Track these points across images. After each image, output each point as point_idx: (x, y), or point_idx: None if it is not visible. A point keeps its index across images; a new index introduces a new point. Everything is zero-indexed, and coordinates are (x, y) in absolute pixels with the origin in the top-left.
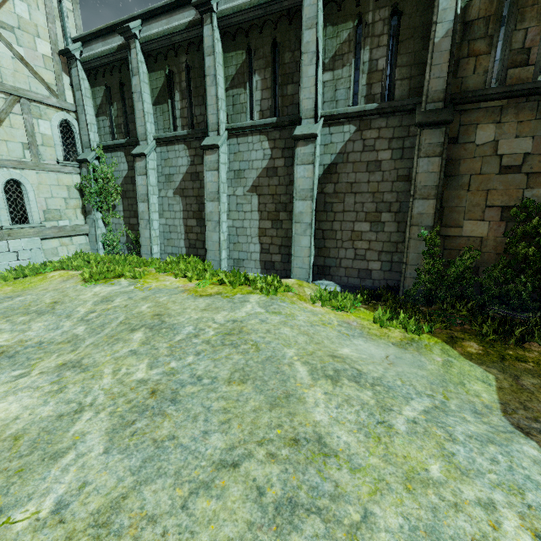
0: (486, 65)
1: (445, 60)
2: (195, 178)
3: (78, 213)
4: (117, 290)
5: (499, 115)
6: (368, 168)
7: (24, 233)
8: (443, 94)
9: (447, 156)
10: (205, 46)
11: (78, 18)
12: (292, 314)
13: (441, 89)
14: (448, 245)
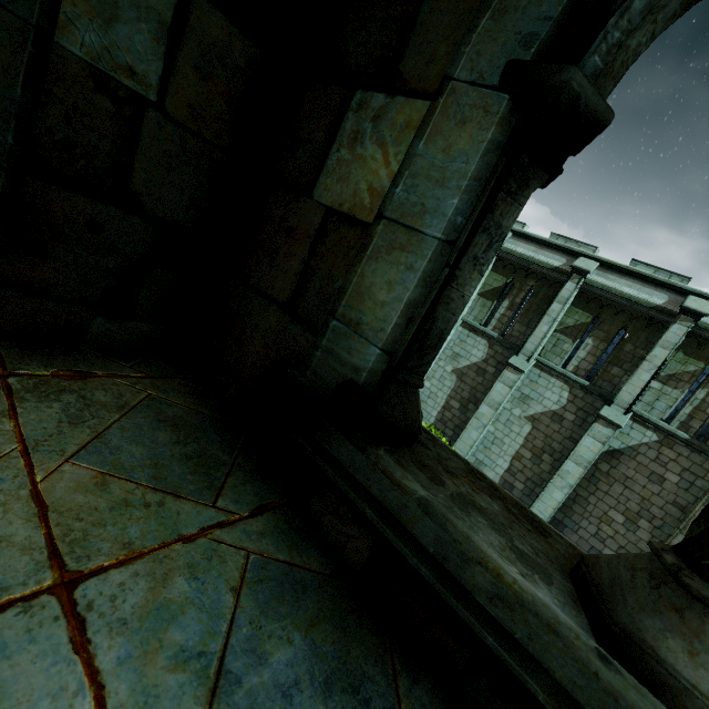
0: None
1: None
2: (481, 373)
3: None
4: None
5: None
6: (650, 477)
7: None
8: None
9: None
10: (560, 294)
11: None
12: None
13: None
14: None
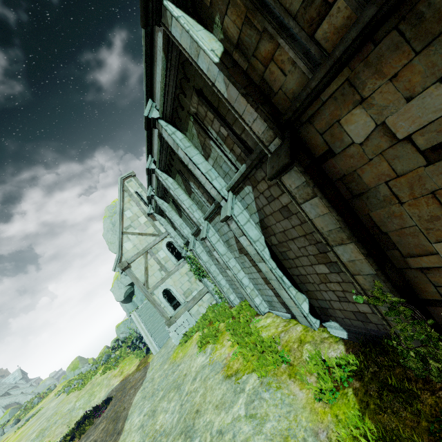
0: (288, 56)
1: (244, 103)
2: None
3: (198, 283)
4: (203, 362)
5: (353, 92)
6: (283, 215)
7: (180, 312)
8: (270, 130)
9: (338, 174)
10: (165, 186)
11: (145, 190)
12: (264, 417)
13: (265, 127)
14: (437, 281)
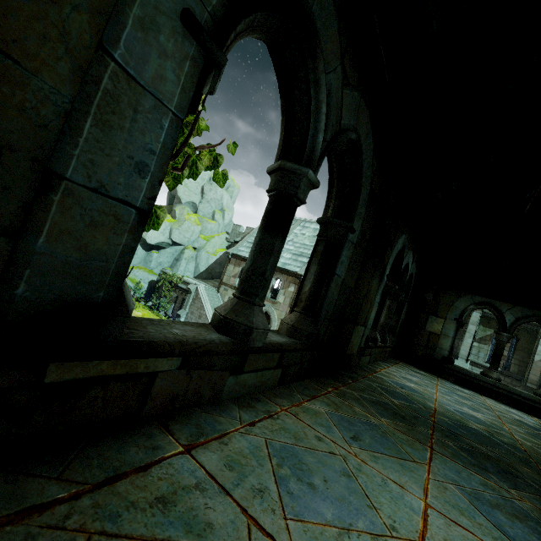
0: None
1: (538, 369)
2: None
3: None
4: None
5: None
6: None
7: None
8: (535, 382)
9: None
10: None
11: None
12: None
13: (535, 380)
14: None
